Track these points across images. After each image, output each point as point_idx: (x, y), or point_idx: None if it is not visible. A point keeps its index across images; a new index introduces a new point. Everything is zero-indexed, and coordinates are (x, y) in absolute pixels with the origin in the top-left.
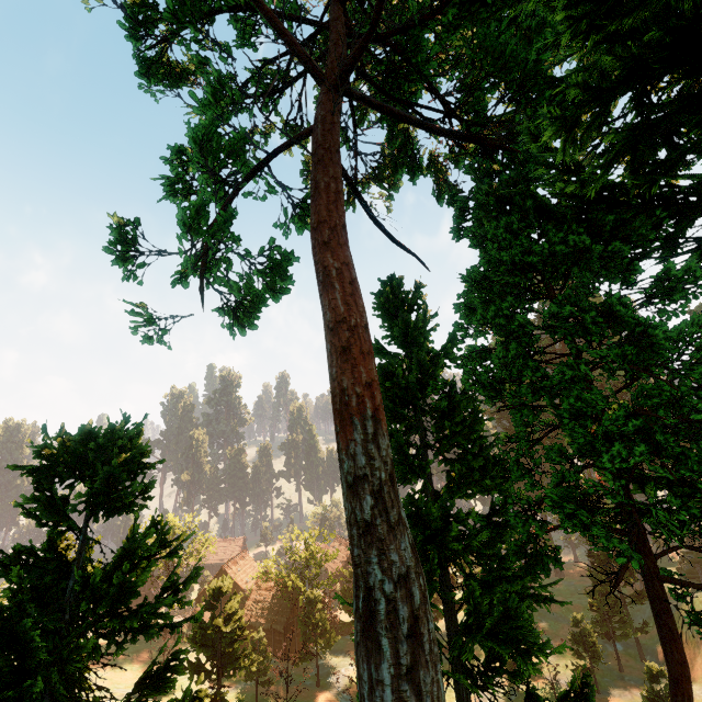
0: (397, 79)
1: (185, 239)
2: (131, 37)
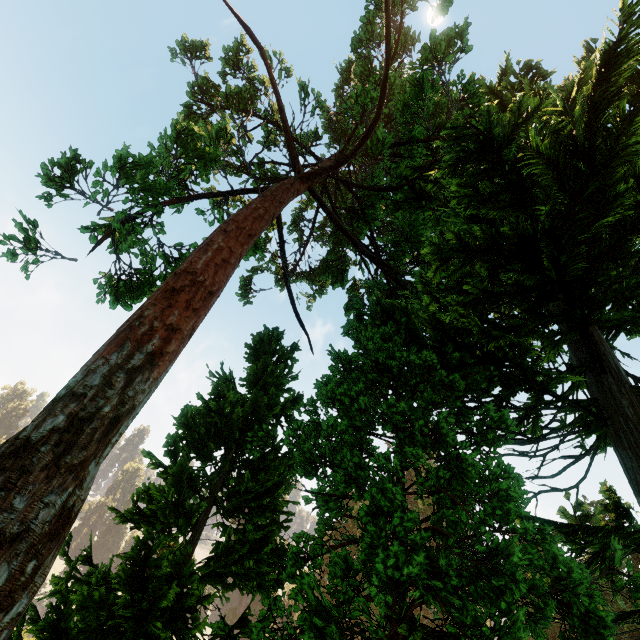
0: (352, 219)
1: (112, 173)
2: (190, 92)
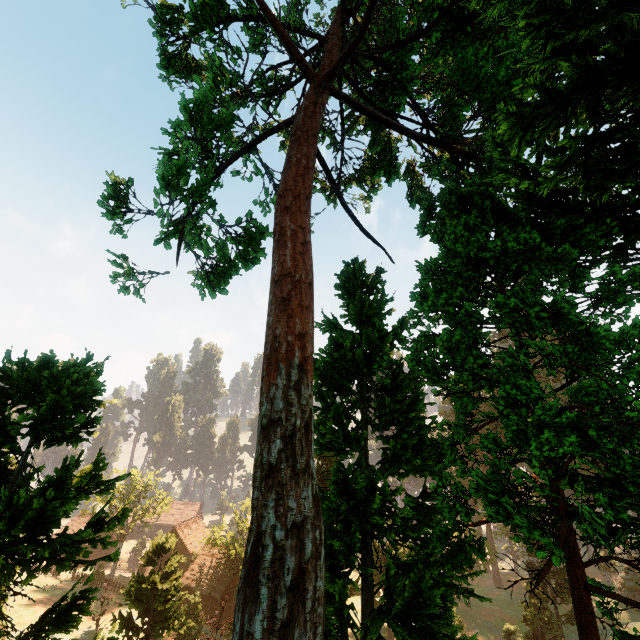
0: (384, 92)
1: (163, 194)
2: (157, 33)
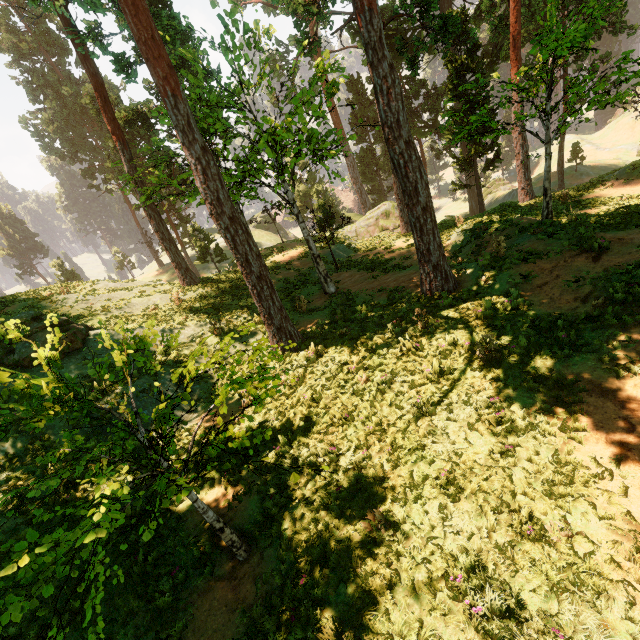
0: None
1: None
2: None
